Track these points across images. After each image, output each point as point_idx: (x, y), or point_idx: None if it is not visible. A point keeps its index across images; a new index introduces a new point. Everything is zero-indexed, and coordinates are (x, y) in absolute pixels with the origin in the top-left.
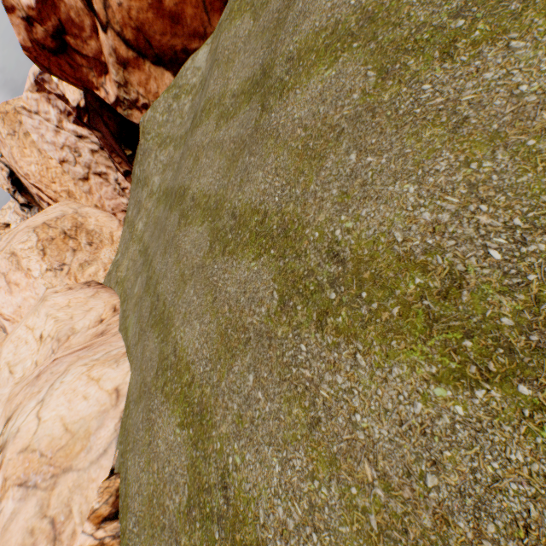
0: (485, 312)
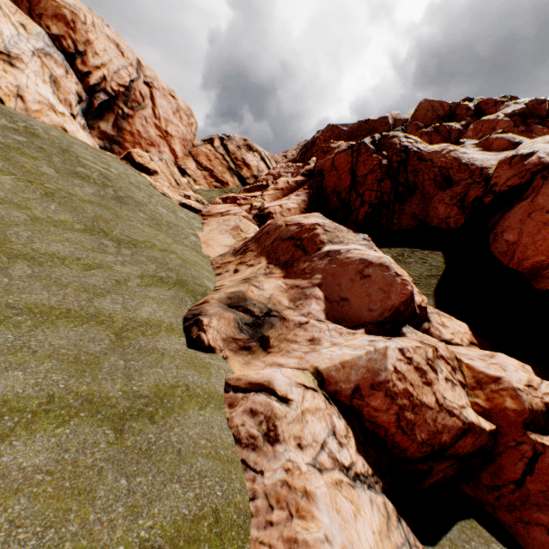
0: (66, 402)
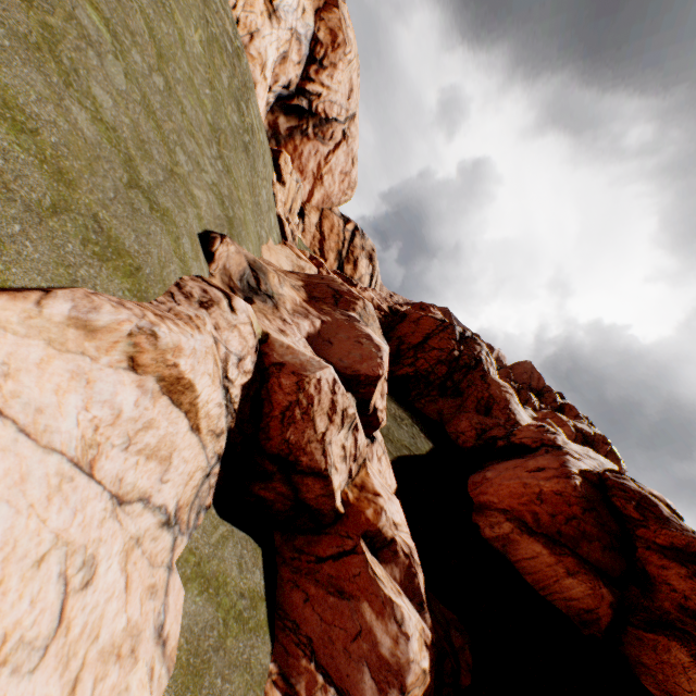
0: (119, 142)
